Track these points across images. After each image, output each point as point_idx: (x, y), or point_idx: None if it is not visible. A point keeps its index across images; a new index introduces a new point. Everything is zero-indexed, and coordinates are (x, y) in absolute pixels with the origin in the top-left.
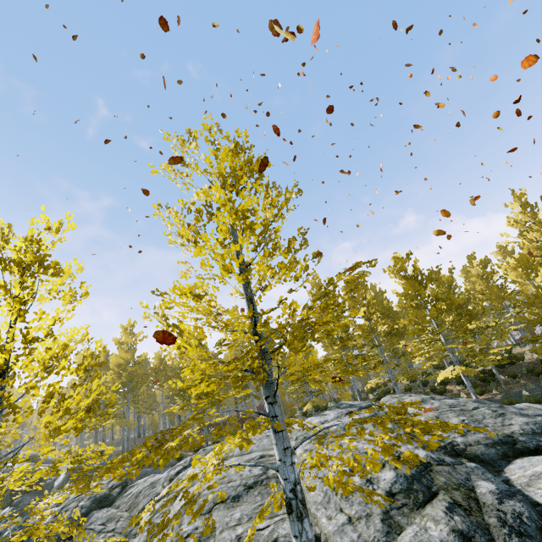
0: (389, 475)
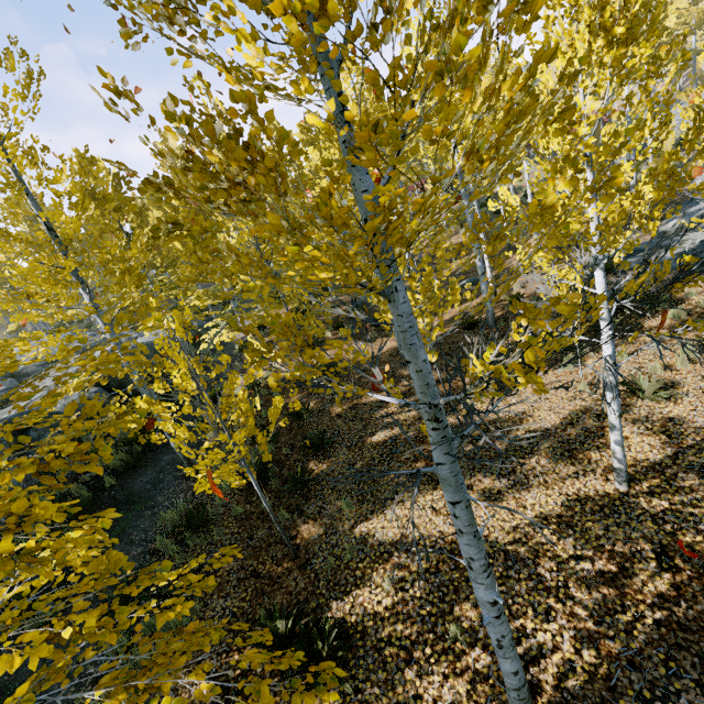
0: None
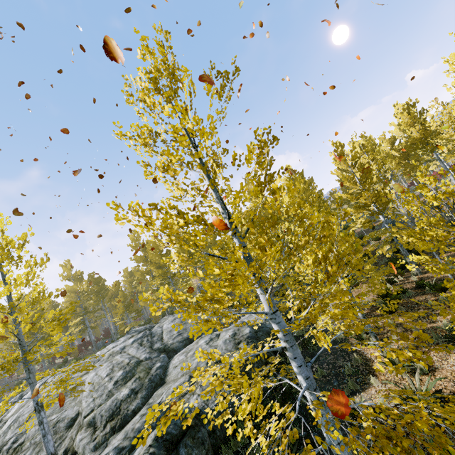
0: (120, 373)
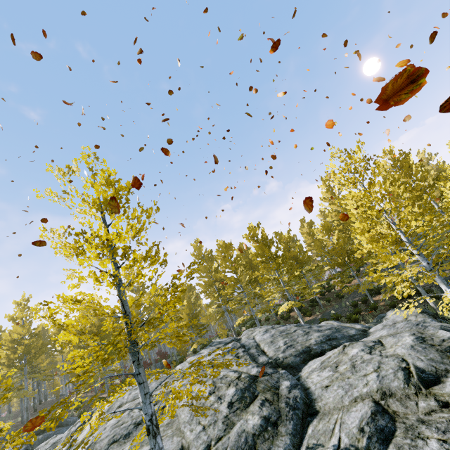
0: (231, 391)
